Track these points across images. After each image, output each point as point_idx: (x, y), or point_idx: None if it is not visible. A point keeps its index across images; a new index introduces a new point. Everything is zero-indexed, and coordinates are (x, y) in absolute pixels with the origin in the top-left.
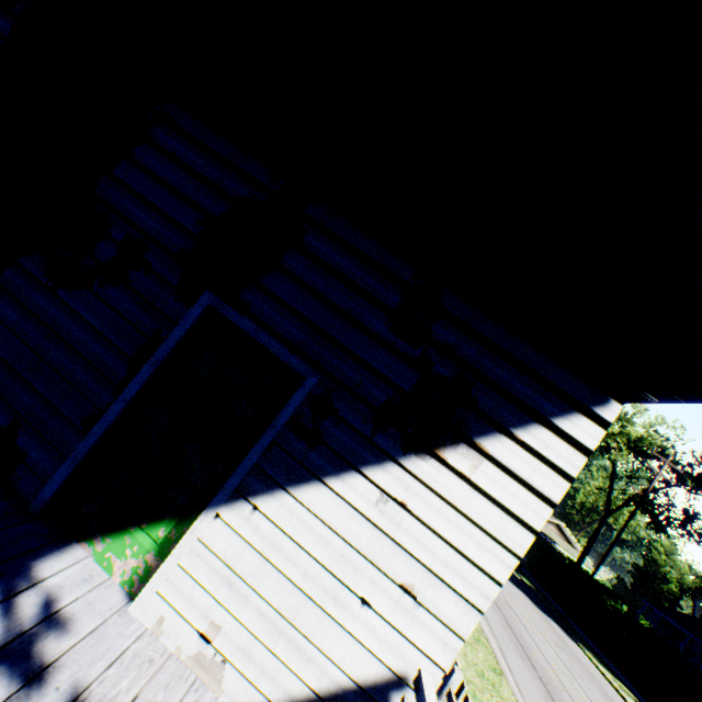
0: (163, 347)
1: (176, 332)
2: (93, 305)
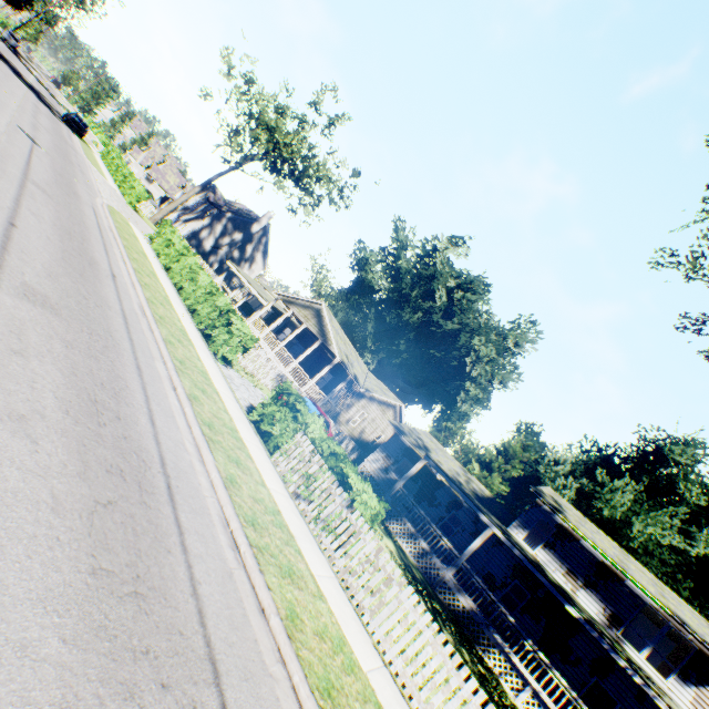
0: (588, 685)
1: (590, 683)
2: (571, 669)
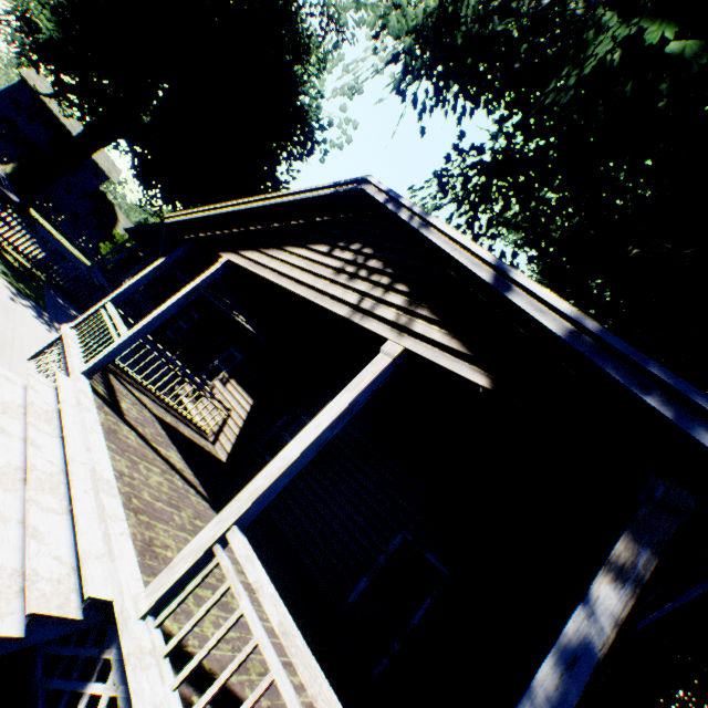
0: None
1: None
2: None
